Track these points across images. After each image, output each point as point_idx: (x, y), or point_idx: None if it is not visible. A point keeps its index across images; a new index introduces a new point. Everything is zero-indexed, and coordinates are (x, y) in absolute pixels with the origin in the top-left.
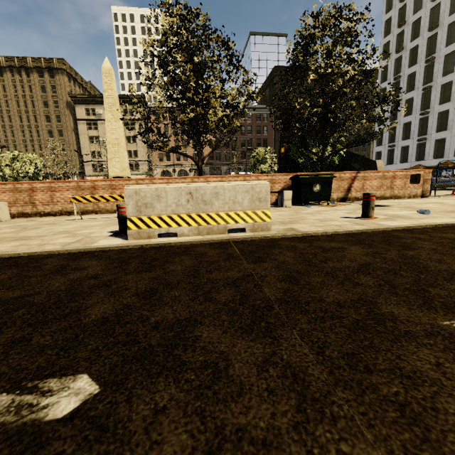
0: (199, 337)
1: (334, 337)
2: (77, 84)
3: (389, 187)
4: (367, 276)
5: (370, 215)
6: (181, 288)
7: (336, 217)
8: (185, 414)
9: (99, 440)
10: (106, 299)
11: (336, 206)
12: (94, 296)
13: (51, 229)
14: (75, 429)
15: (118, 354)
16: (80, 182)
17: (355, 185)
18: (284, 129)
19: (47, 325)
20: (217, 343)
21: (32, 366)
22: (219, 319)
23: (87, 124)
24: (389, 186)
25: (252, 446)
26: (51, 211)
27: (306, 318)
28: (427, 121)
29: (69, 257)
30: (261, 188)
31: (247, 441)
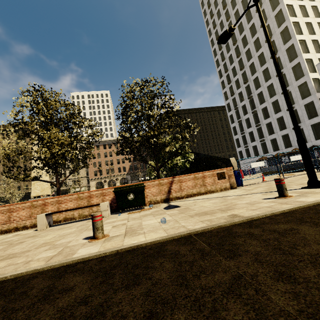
0: None
1: None
2: None
3: (202, 185)
4: None
5: (96, 236)
6: None
7: (84, 237)
8: None
9: None
10: None
11: (142, 211)
12: None
13: None
14: None
15: None
16: None
17: (174, 187)
18: (118, 153)
19: None
20: None
21: None
22: None
23: None
24: (202, 184)
25: None
26: None
27: None
28: (261, 129)
29: None
30: None
31: None
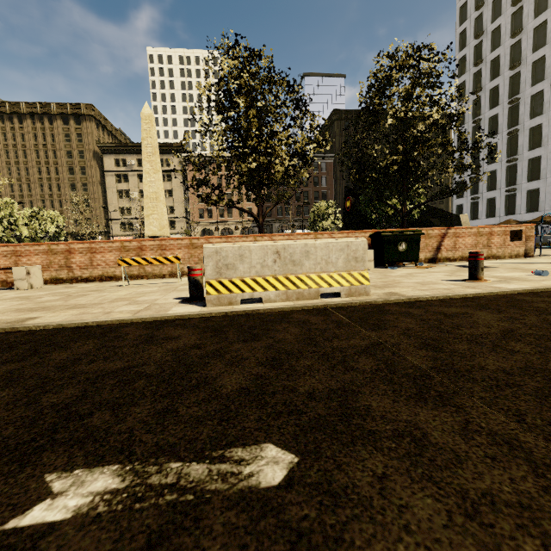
0: (369, 406)
1: (525, 405)
2: (106, 132)
3: (486, 245)
4: (518, 342)
5: (479, 277)
6: (308, 357)
7: (437, 279)
8: (413, 480)
9: (338, 505)
10: (229, 369)
11: (427, 268)
12: (213, 367)
13: (102, 296)
14: (302, 495)
15: (290, 424)
16: (125, 242)
17: (446, 244)
18: (358, 179)
19: (183, 396)
20: (394, 412)
21: (202, 436)
22: (378, 388)
23: (116, 176)
24: (485, 244)
25: (511, 508)
26: (90, 276)
27: (478, 386)
28: (516, 169)
29: (148, 326)
30: (357, 246)
31: (501, 504)
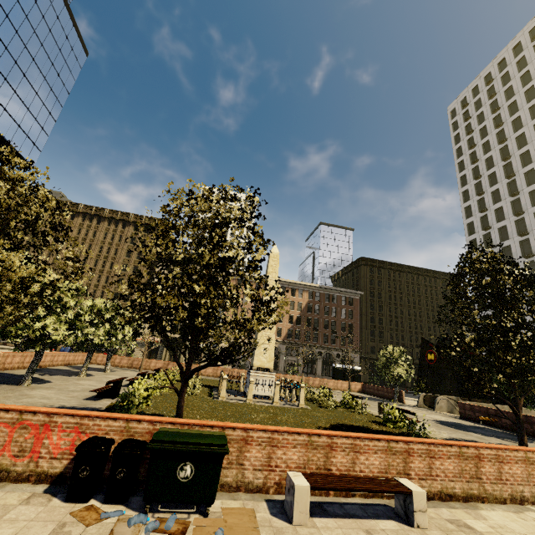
0: None
1: None
2: None
3: None
4: None
5: None
6: None
7: None
8: None
9: None
10: None
11: None
12: None
13: None
14: None
15: None
16: (463, 446)
17: None
18: None
19: None
20: None
21: None
22: None
23: None
24: None
25: None
26: (428, 491)
27: None
28: None
29: None
30: None
31: None
